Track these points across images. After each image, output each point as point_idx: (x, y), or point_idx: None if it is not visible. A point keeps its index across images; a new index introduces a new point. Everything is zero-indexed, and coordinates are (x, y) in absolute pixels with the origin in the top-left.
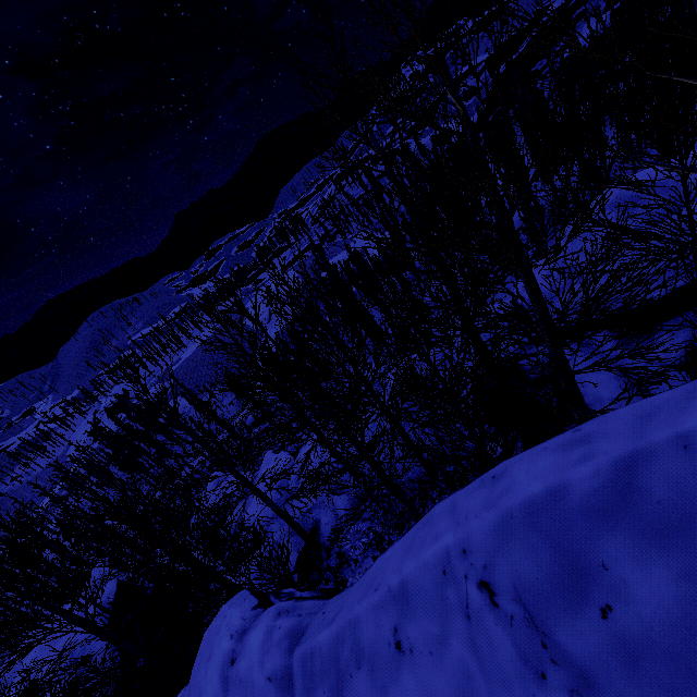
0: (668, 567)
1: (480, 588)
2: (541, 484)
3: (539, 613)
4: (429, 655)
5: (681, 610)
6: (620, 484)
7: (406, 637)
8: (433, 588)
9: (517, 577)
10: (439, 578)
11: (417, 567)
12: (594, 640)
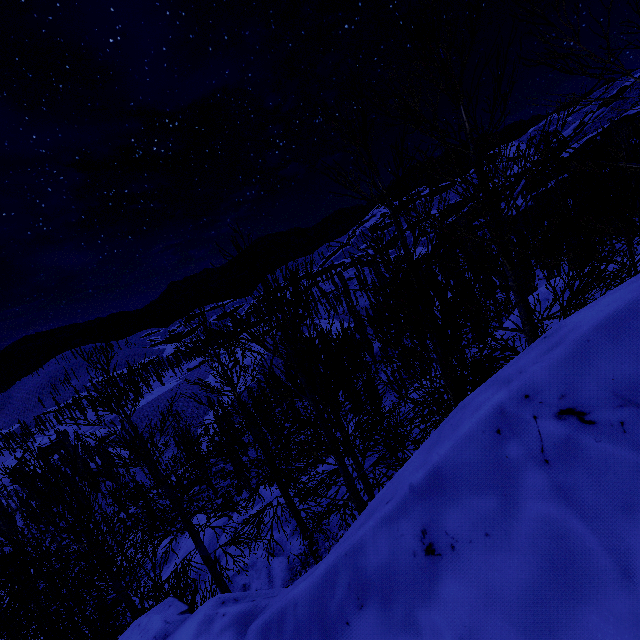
0: None
1: (561, 417)
2: (619, 301)
3: None
4: (485, 538)
5: None
6: None
7: (443, 533)
8: (483, 455)
9: (616, 384)
10: (491, 441)
11: (455, 445)
12: None
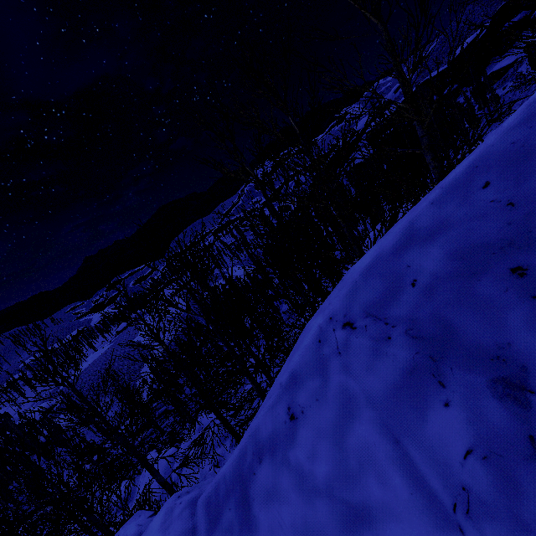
0: (436, 246)
1: (344, 328)
2: (369, 257)
3: (380, 311)
4: (316, 402)
5: (446, 256)
6: (407, 232)
7: (298, 406)
8: (313, 357)
9: (365, 305)
10: (316, 348)
11: (300, 354)
12: (411, 300)
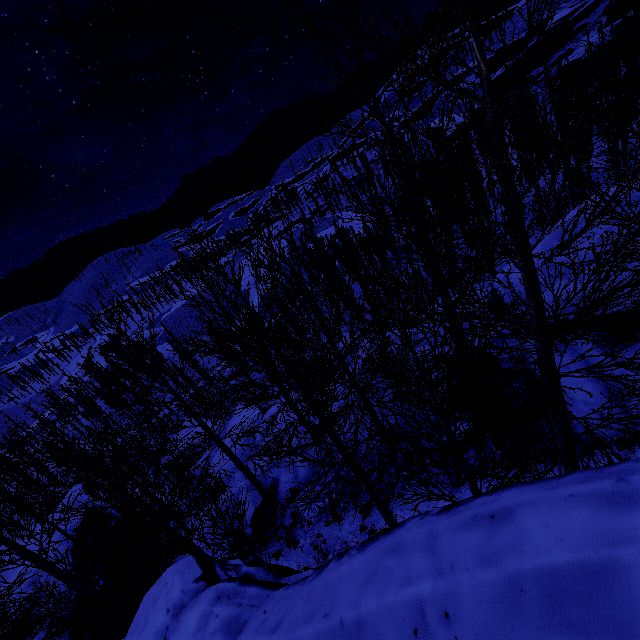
0: None
1: None
2: (572, 554)
3: None
4: None
5: None
6: None
7: None
8: None
9: None
10: (407, 638)
11: (379, 610)
12: None
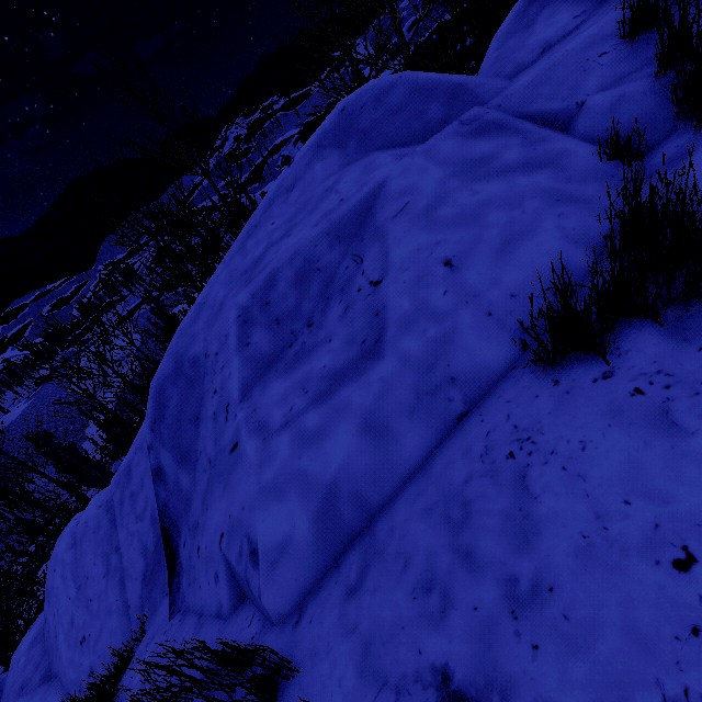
0: None
1: None
2: None
3: None
4: None
5: None
6: None
7: None
8: None
9: None
10: None
11: None
12: None
